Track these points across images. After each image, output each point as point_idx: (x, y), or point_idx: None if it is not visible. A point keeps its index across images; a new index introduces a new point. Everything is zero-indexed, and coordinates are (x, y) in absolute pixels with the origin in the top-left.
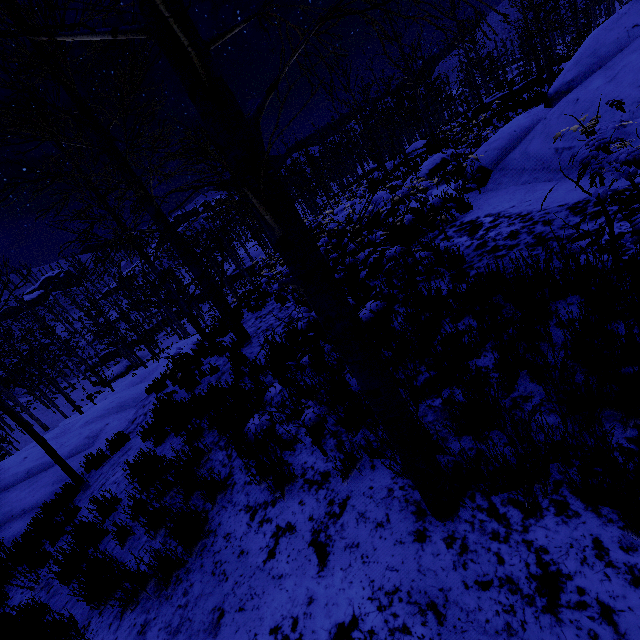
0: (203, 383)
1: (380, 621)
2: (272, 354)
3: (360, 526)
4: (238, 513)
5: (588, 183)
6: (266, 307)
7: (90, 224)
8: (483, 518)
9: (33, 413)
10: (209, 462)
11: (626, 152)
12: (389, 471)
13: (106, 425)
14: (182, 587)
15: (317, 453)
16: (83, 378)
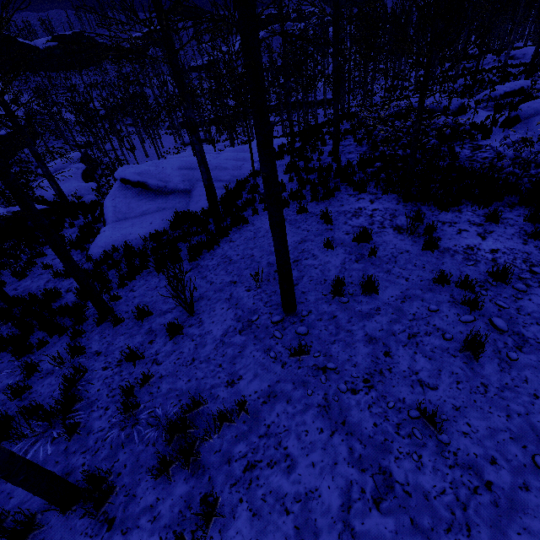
0: (312, 163)
1: (383, 210)
2: (358, 162)
3: (383, 201)
4: (344, 195)
5: (537, 152)
6: (345, 141)
7: (304, 58)
8: (413, 204)
9: (134, 142)
10: (328, 185)
11: (509, 143)
12: (395, 196)
13: (243, 164)
14: (327, 202)
15: (374, 190)
16: (166, 133)
